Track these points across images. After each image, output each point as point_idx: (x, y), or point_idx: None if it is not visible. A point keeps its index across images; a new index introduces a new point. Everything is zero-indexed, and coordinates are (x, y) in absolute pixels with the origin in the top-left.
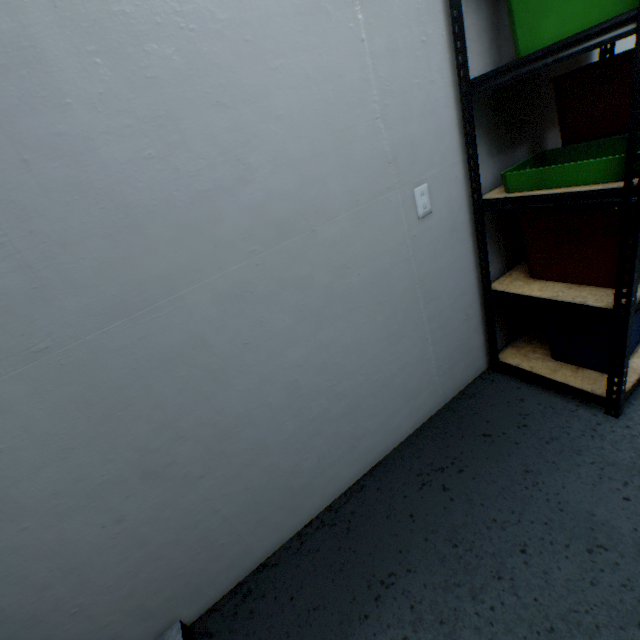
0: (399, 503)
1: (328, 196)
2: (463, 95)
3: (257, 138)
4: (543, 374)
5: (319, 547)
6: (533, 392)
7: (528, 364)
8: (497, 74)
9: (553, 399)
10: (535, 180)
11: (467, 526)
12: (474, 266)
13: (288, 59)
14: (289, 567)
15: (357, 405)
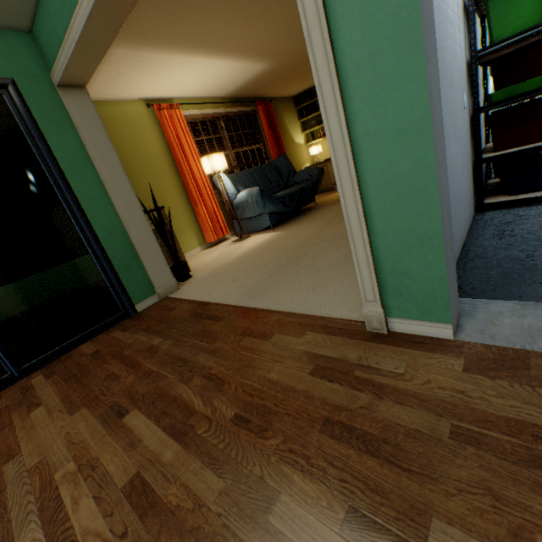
0: (496, 245)
1: (454, 77)
2: (472, 58)
3: (447, 37)
4: (512, 199)
5: (476, 266)
6: (510, 210)
7: (500, 200)
8: (492, 46)
9: (522, 208)
10: (507, 93)
11: (540, 237)
12: (470, 148)
13: (449, 12)
14: (469, 274)
15: (459, 199)
